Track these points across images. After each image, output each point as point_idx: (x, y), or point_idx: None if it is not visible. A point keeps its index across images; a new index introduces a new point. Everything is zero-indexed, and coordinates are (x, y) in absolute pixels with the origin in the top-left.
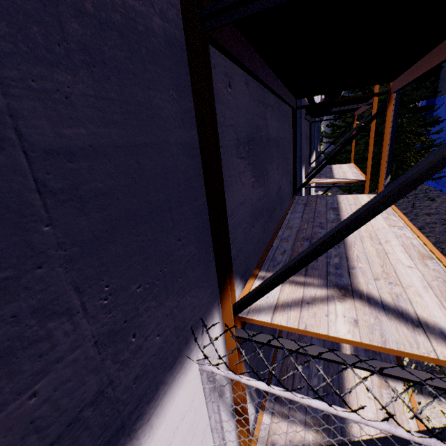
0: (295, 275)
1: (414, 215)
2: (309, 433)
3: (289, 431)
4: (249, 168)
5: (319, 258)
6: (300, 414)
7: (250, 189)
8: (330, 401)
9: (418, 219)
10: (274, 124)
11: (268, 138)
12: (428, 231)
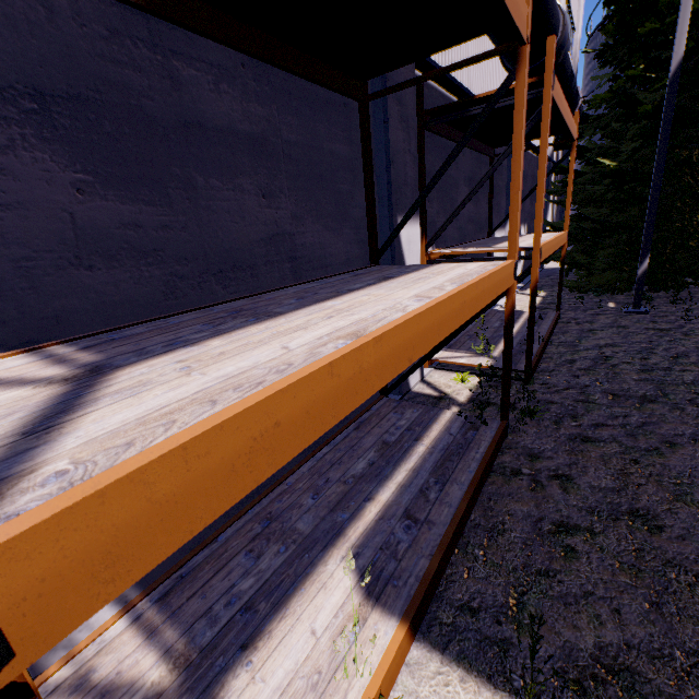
0: (86, 351)
1: (683, 333)
2: (160, 668)
3: (133, 655)
4: (48, 149)
5: (182, 333)
6: (173, 633)
7: (62, 192)
8: (241, 623)
9: (685, 341)
10: (242, 105)
11: (196, 121)
12: (691, 361)
